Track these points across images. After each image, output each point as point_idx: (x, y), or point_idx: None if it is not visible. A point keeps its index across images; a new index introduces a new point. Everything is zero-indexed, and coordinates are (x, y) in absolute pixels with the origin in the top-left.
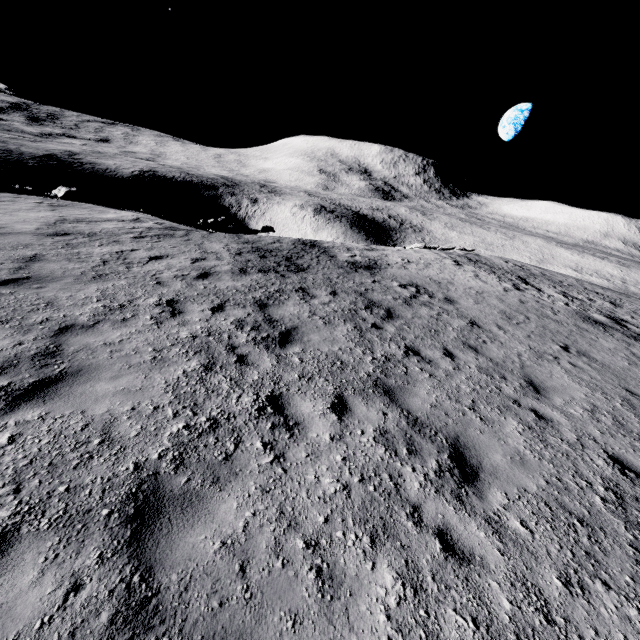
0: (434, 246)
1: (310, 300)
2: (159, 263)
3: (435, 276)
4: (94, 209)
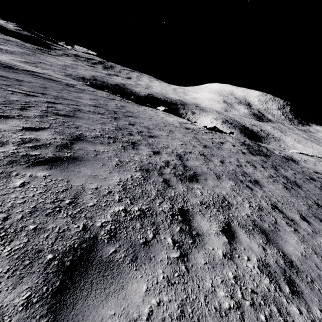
0: (305, 153)
1: (287, 171)
2: (225, 145)
3: None
4: (176, 117)
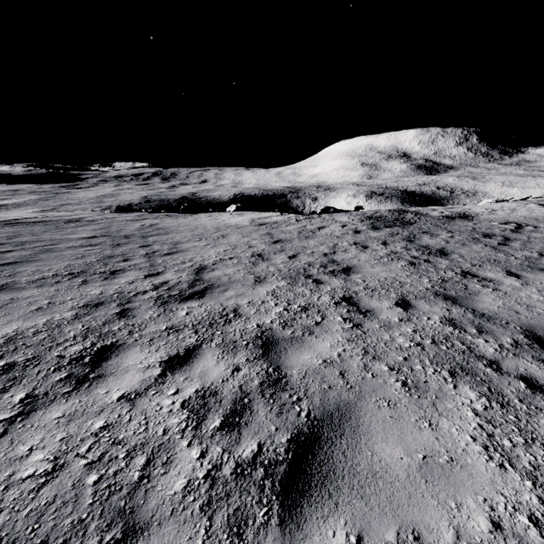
0: (506, 198)
1: (437, 236)
2: (325, 230)
3: (527, 215)
4: (255, 213)
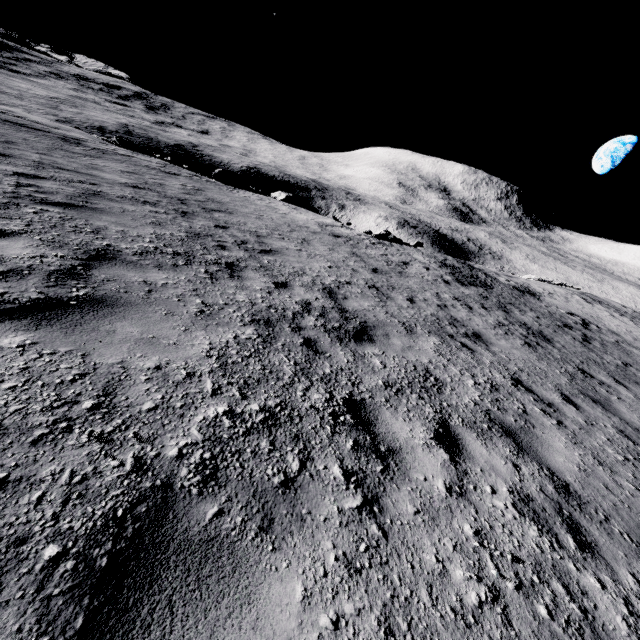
0: (548, 280)
1: (525, 313)
2: (412, 268)
3: (582, 310)
4: (311, 213)
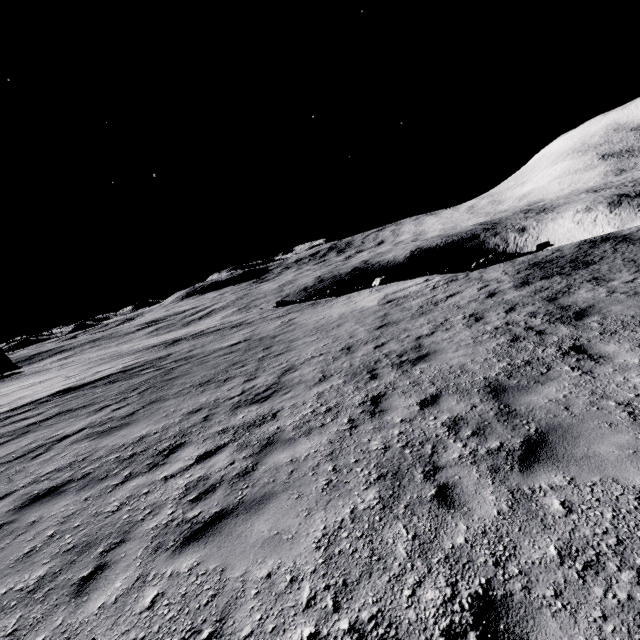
0: None
1: (606, 284)
2: (454, 298)
3: None
4: (398, 284)
